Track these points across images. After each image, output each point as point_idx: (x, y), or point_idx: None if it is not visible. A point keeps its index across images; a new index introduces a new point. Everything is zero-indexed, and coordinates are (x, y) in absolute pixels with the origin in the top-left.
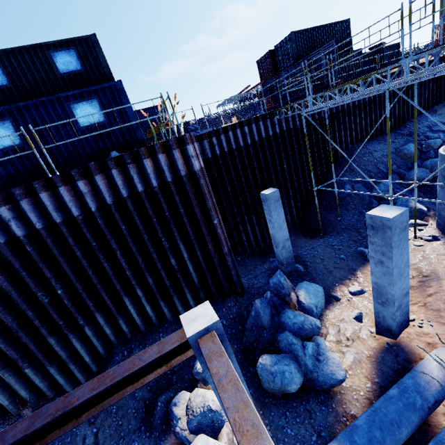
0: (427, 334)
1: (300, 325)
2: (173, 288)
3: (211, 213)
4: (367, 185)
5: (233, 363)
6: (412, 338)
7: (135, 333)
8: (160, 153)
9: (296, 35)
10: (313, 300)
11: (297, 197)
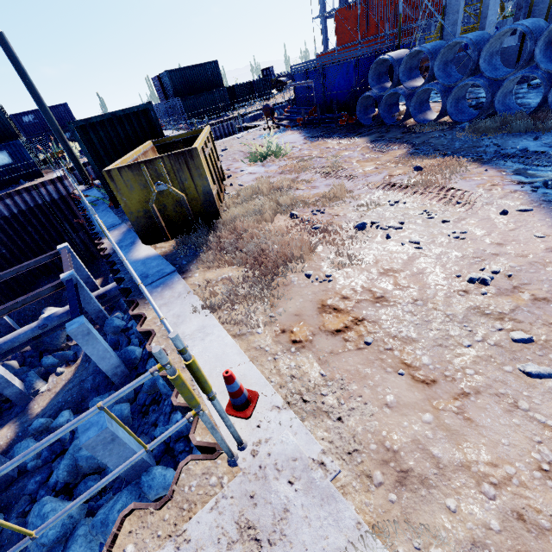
0: None
1: None
2: None
3: None
4: None
5: (77, 260)
6: None
7: (51, 274)
8: (49, 185)
9: (170, 73)
10: None
11: None
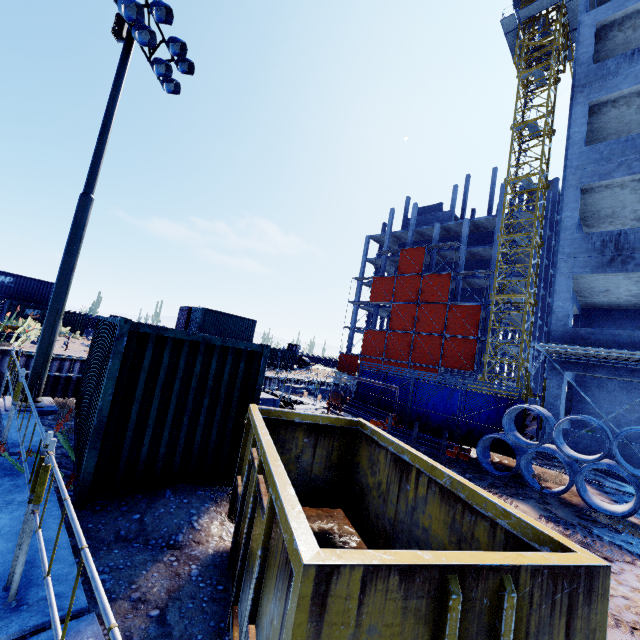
0: None
1: None
2: None
3: None
4: None
5: None
6: None
7: None
8: None
9: (207, 311)
10: None
11: None
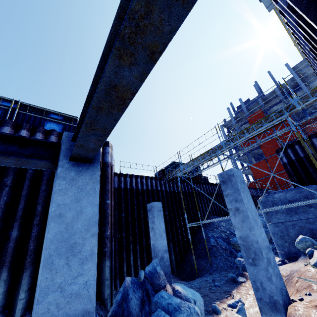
0: (311, 301)
1: (175, 305)
2: (32, 258)
3: (107, 193)
4: (226, 240)
5: (95, 196)
6: (300, 309)
7: None
8: None
9: (175, 163)
10: (191, 295)
11: (176, 241)
